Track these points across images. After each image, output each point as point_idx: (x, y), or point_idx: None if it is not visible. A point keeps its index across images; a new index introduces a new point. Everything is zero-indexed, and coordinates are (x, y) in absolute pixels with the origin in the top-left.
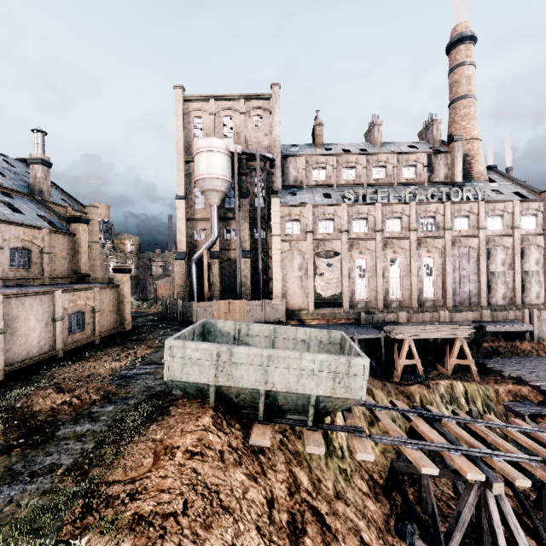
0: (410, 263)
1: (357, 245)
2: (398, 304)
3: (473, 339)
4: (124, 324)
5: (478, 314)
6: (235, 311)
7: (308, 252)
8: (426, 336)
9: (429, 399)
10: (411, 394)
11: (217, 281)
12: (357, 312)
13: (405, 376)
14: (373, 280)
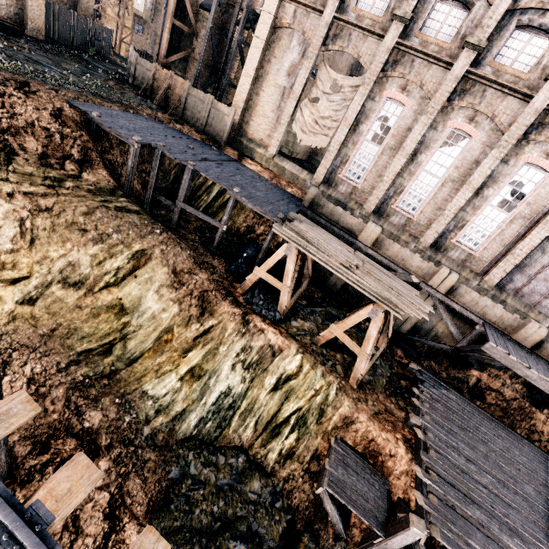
0: (484, 158)
1: (408, 66)
2: (402, 224)
3: (458, 346)
4: (27, 25)
5: (516, 321)
6: (174, 95)
7: (313, 43)
8: (325, 262)
9: (225, 337)
10: (212, 312)
11: (198, 53)
12: (329, 195)
13: (254, 294)
14: (390, 156)
